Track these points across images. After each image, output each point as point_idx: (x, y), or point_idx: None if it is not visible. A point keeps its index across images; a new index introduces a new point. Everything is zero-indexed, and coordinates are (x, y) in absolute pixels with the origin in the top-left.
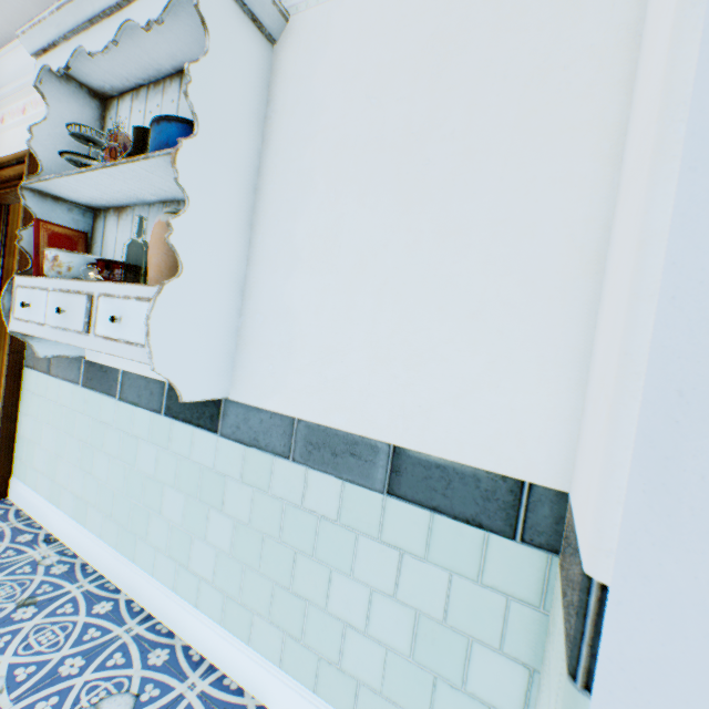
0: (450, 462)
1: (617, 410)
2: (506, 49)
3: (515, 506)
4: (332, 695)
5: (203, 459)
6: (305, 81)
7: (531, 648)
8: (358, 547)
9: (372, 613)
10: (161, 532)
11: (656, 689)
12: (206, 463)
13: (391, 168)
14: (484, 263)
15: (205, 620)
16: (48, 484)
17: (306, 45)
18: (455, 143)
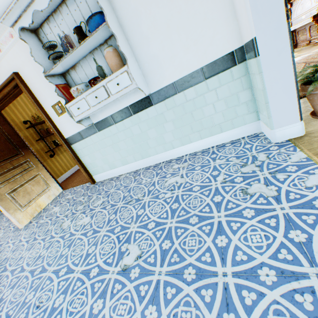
0: (216, 60)
1: (246, 6)
2: None
3: (234, 58)
4: (215, 132)
5: (153, 115)
6: None
7: (249, 84)
8: (205, 98)
9: (215, 108)
10: (153, 143)
11: (266, 46)
12: (155, 115)
13: None
14: (200, 3)
15: (178, 149)
16: (107, 166)
17: None
18: None
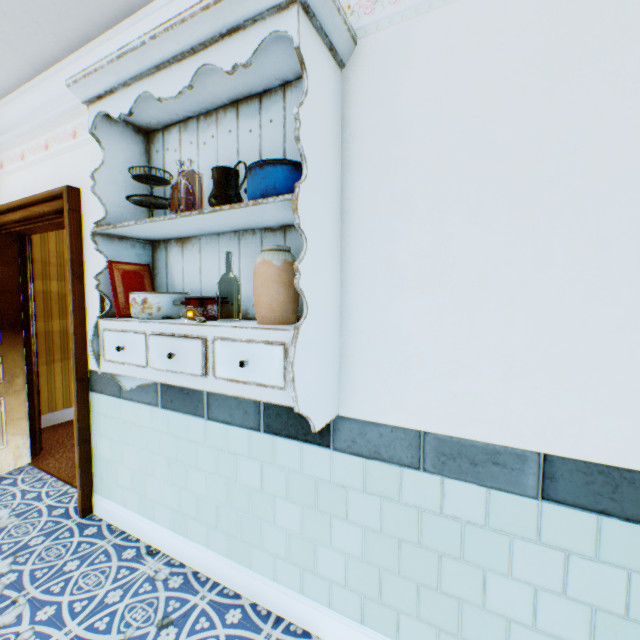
0: (614, 467)
1: None
2: (635, 60)
3: None
4: None
5: (316, 472)
6: (385, 103)
7: None
8: (513, 549)
9: (539, 609)
10: (277, 540)
11: None
12: (320, 476)
13: (505, 186)
14: (632, 275)
15: (342, 620)
16: (137, 499)
17: (381, 68)
18: (582, 158)
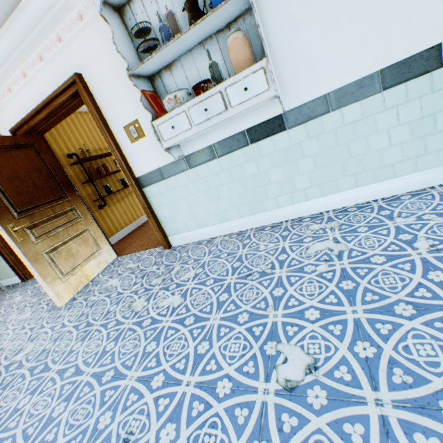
0: (407, 59)
1: None
2: None
3: (439, 55)
4: (383, 178)
5: (283, 146)
6: None
7: None
8: (376, 120)
9: (391, 138)
10: (274, 190)
11: None
12: (285, 146)
13: None
14: None
15: (314, 201)
16: (194, 223)
17: None
18: None
